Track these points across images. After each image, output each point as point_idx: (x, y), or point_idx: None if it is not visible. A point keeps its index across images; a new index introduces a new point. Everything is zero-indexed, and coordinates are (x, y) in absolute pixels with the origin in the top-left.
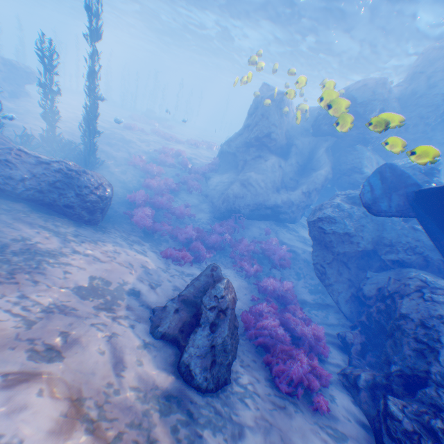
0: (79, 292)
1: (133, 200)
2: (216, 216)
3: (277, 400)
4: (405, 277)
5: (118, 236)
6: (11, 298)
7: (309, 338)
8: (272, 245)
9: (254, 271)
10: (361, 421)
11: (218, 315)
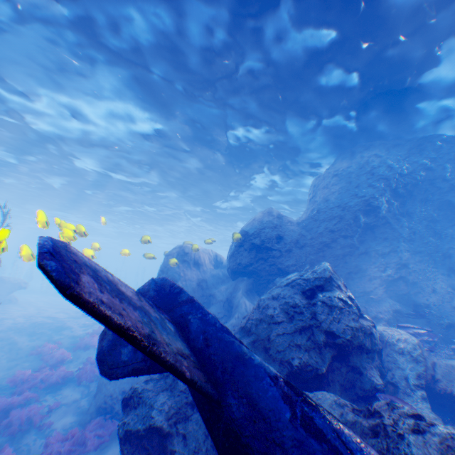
0: None
1: None
2: (81, 421)
3: None
4: None
5: None
6: None
7: None
8: None
9: None
10: None
11: None
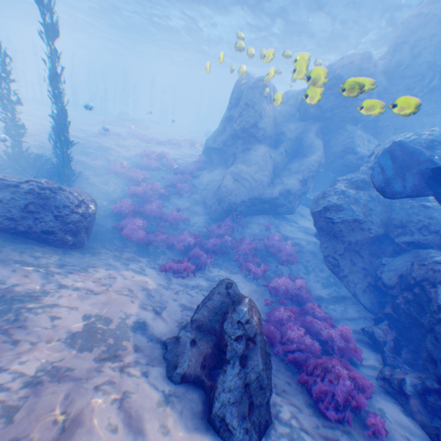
0: (73, 343)
1: (120, 211)
2: (211, 217)
3: (328, 433)
4: (432, 263)
5: (110, 255)
6: None
7: (337, 341)
8: (276, 240)
9: (262, 272)
10: (422, 437)
11: (246, 345)
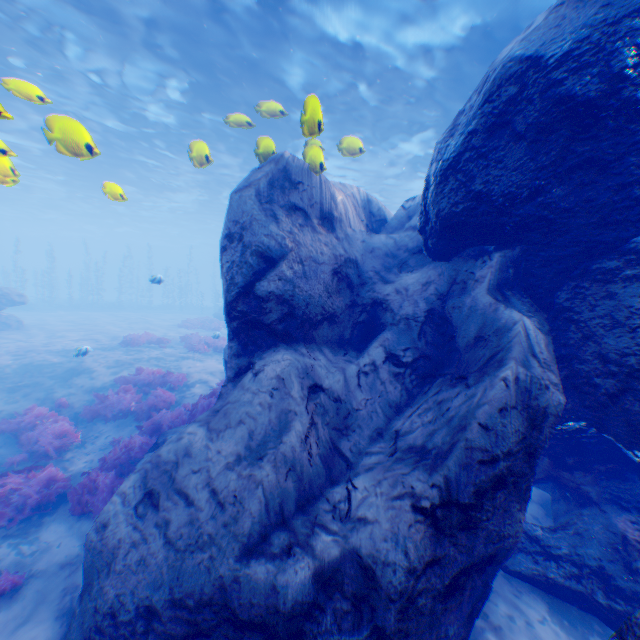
0: None
1: None
2: None
3: None
4: None
5: None
6: None
7: None
8: None
9: None
10: None
11: None
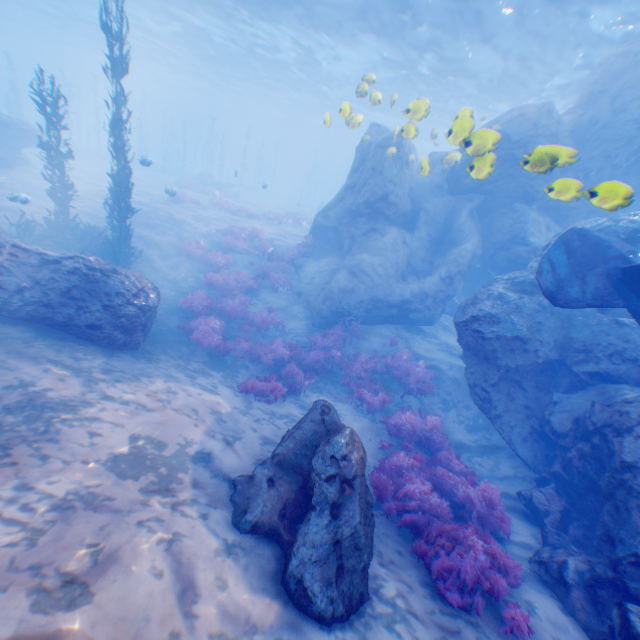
0: (115, 466)
1: (190, 307)
2: (315, 323)
3: (445, 621)
4: (619, 401)
5: (172, 364)
6: (3, 492)
7: (477, 505)
8: (404, 360)
9: (381, 402)
10: None
11: (340, 488)
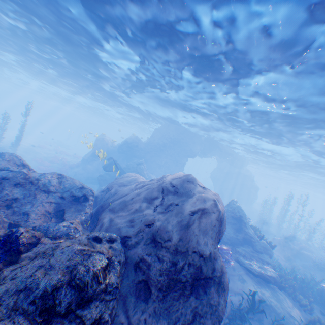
0: None
1: None
2: None
3: None
4: None
5: None
6: None
7: None
8: None
9: None
10: None
11: None
